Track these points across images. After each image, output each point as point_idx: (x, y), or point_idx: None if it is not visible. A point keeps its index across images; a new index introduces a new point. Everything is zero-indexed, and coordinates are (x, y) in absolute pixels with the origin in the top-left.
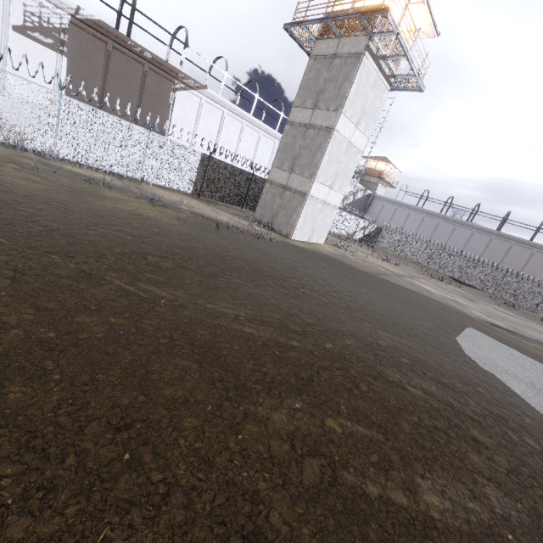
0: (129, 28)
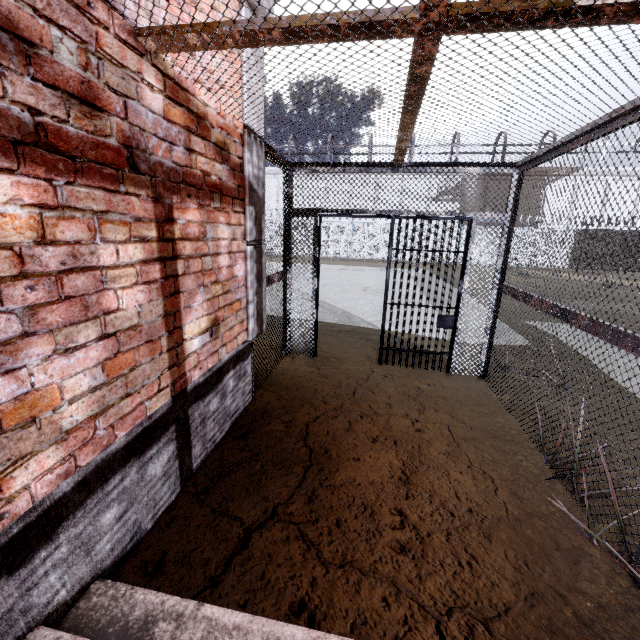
0: (501, 160)
